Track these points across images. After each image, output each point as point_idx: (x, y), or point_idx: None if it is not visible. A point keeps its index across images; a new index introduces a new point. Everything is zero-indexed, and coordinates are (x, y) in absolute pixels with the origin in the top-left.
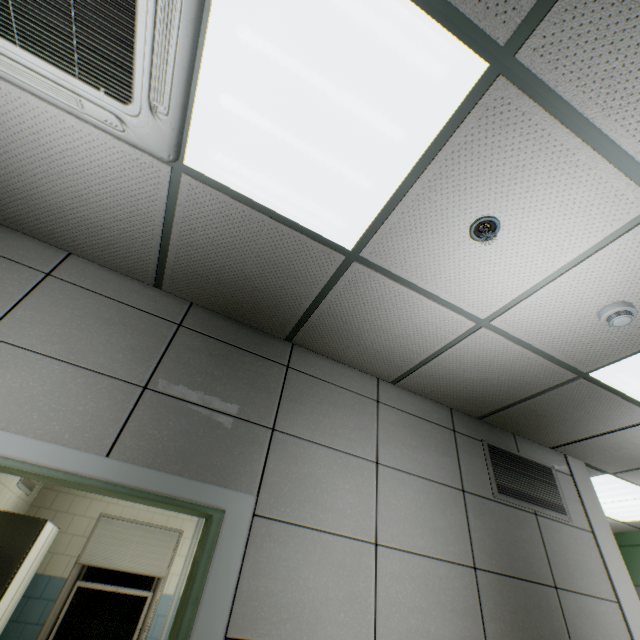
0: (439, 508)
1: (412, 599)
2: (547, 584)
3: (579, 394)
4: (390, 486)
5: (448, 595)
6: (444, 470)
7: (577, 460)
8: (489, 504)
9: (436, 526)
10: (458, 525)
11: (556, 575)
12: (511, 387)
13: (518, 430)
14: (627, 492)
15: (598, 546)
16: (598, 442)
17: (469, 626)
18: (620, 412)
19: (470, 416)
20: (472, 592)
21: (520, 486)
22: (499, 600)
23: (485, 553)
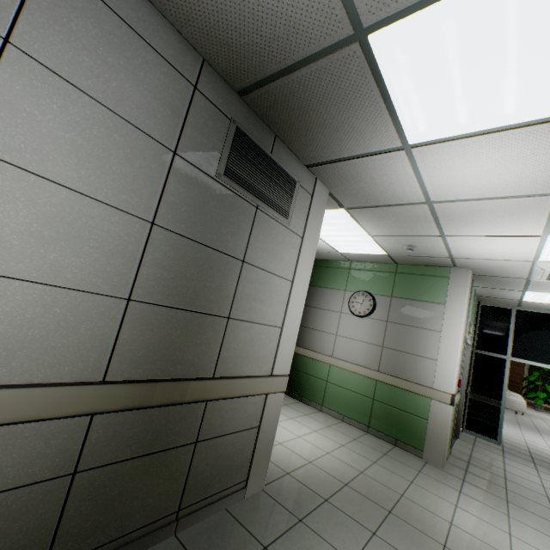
0: (125, 154)
1: (26, 223)
2: (236, 258)
3: (348, 80)
4: (30, 88)
5: (97, 235)
6: (155, 120)
7: (325, 187)
8: (206, 180)
9: (109, 169)
10: (149, 181)
11: (249, 254)
12: (276, 32)
13: (280, 130)
14: (350, 229)
15: (301, 248)
16: (346, 169)
17: (118, 265)
18: (376, 129)
19: (230, 88)
20: (138, 241)
21: (254, 181)
22: (172, 255)
23: (176, 217)
